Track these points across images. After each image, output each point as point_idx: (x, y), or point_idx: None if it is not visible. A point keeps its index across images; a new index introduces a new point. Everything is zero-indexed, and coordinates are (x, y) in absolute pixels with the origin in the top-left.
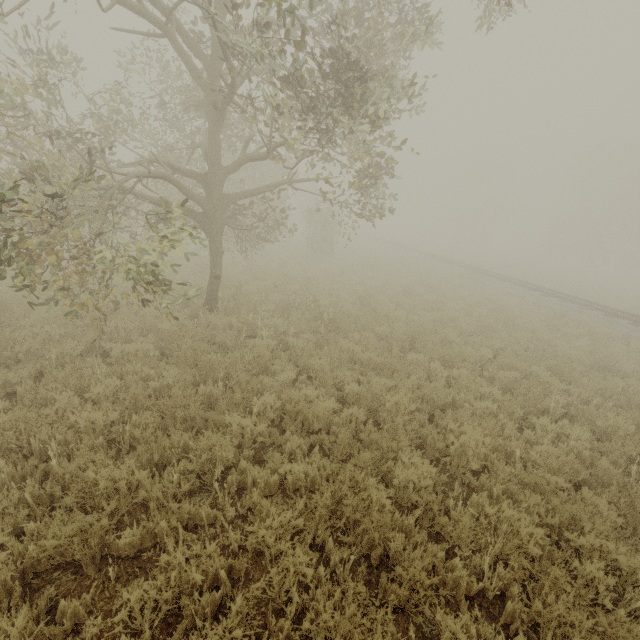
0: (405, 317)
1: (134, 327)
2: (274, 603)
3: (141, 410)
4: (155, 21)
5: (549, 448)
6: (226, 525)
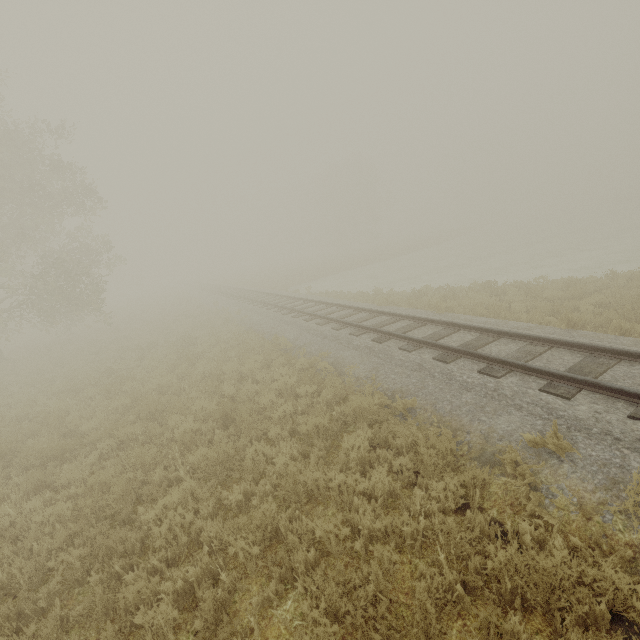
0: None
1: None
2: None
3: None
4: None
5: None
6: None
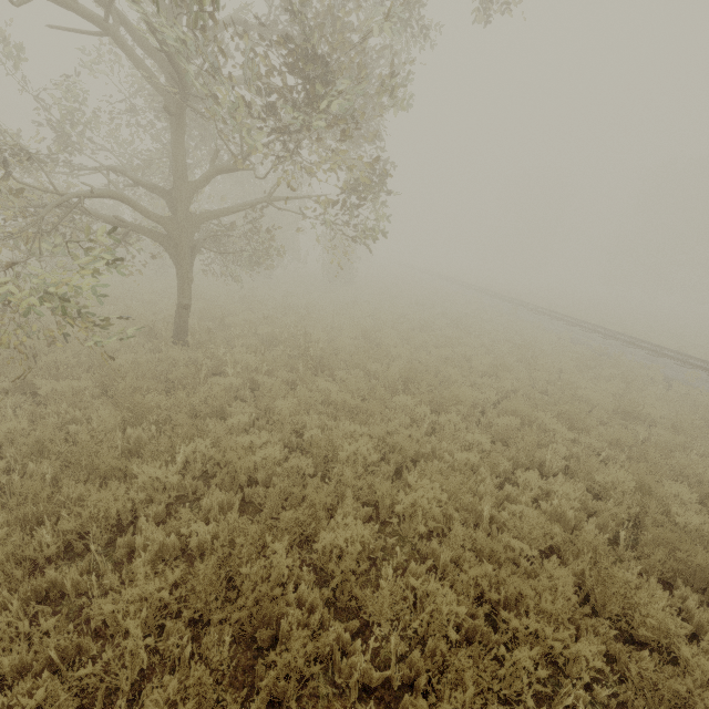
0: (409, 354)
1: (82, 362)
2: (122, 692)
3: (39, 457)
4: (92, 16)
5: (525, 508)
6: (99, 595)
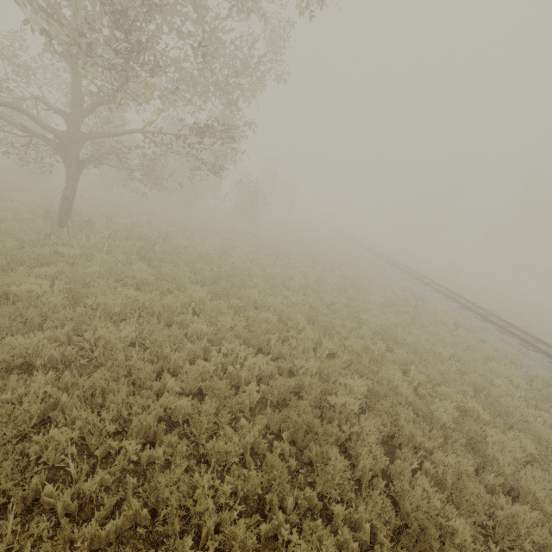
0: (242, 266)
1: None
2: None
3: None
4: None
5: (204, 363)
6: None
